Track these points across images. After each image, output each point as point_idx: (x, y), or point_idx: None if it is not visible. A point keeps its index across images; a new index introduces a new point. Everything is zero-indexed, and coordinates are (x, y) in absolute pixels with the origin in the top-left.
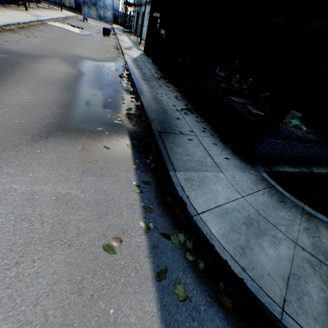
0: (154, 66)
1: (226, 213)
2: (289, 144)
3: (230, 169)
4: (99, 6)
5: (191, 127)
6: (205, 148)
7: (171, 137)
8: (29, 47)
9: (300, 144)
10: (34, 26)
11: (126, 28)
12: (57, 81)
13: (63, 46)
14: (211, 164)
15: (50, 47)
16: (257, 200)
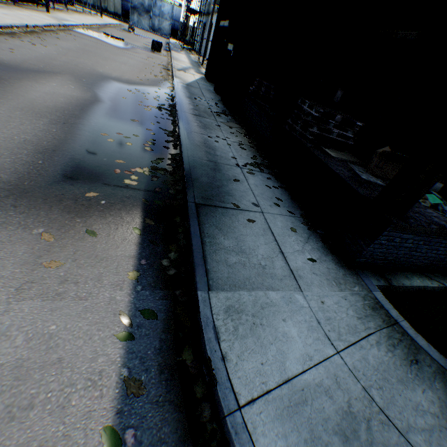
0: (215, 96)
1: (302, 402)
2: (426, 242)
3: (316, 284)
4: (153, 14)
5: (256, 196)
6: (275, 238)
7: (217, 214)
8: (27, 58)
9: (444, 241)
10: (51, 32)
11: (188, 44)
12: (50, 110)
13: (84, 60)
14: (282, 272)
15: (62, 60)
16: (365, 359)
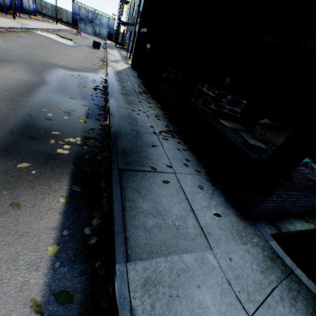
0: (138, 80)
1: None
2: (305, 195)
3: (223, 240)
4: (95, 24)
5: (169, 158)
6: (186, 196)
7: (137, 178)
8: None
9: None
10: (14, 32)
11: (120, 45)
12: None
13: (37, 52)
14: (194, 231)
15: (19, 52)
16: None
